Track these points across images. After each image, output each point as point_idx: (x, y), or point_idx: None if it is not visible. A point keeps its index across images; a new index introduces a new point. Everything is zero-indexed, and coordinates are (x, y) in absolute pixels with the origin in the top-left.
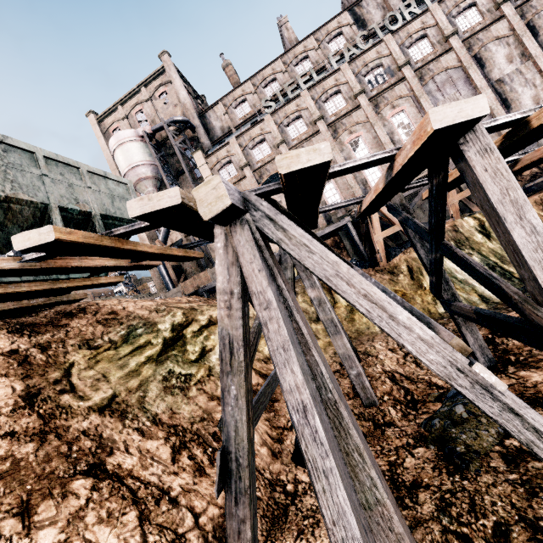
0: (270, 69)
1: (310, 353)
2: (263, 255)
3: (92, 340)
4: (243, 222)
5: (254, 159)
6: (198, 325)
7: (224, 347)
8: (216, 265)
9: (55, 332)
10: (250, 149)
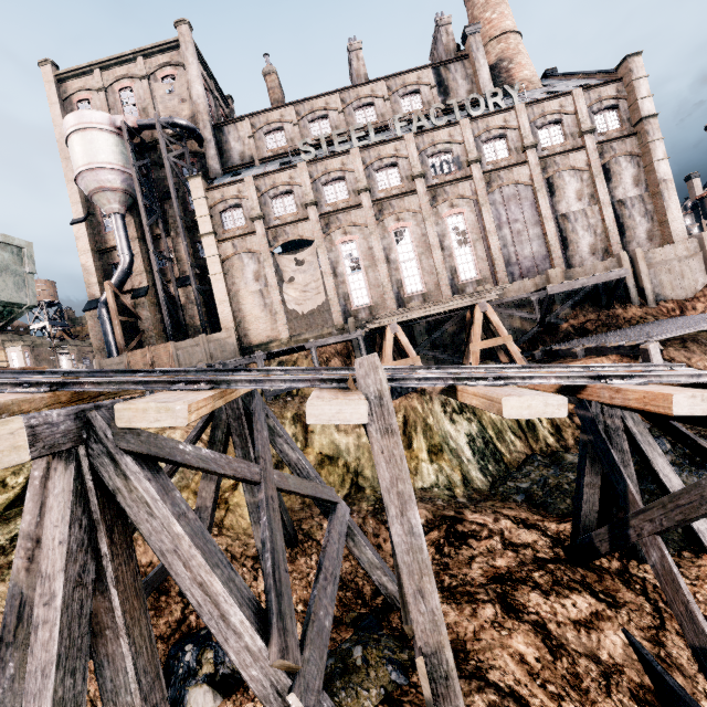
0: (323, 102)
1: (118, 642)
2: (87, 507)
3: None
4: (70, 459)
5: (272, 212)
6: None
7: (12, 609)
8: (27, 499)
9: None
10: (270, 198)
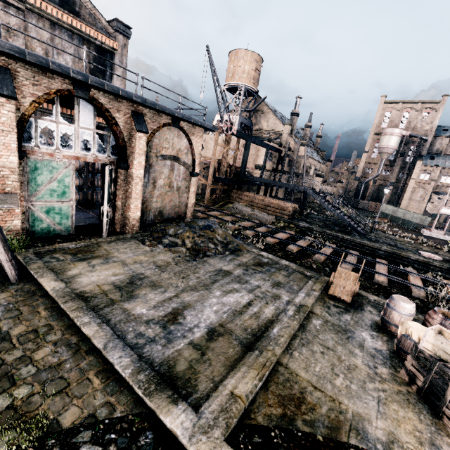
0: None
1: None
2: None
3: None
4: None
5: (440, 180)
6: None
7: None
8: None
9: None
10: (442, 176)
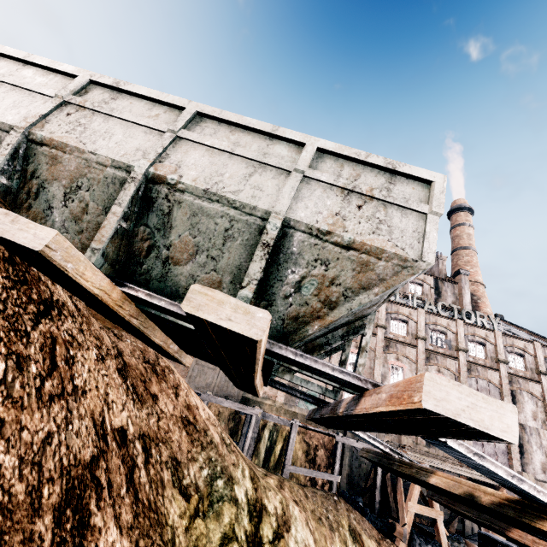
0: None
1: None
2: None
3: (180, 466)
4: None
5: None
6: (270, 524)
7: None
8: None
9: (149, 407)
10: None
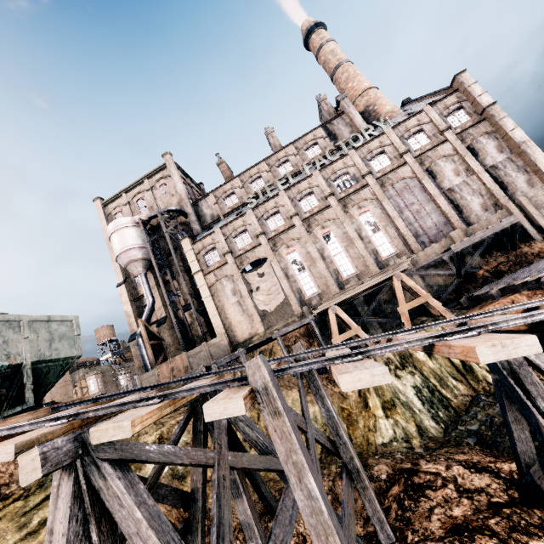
0: (256, 169)
1: None
2: (82, 505)
3: (6, 485)
4: (71, 470)
5: (236, 246)
6: None
7: None
8: (50, 503)
9: None
10: (233, 238)
